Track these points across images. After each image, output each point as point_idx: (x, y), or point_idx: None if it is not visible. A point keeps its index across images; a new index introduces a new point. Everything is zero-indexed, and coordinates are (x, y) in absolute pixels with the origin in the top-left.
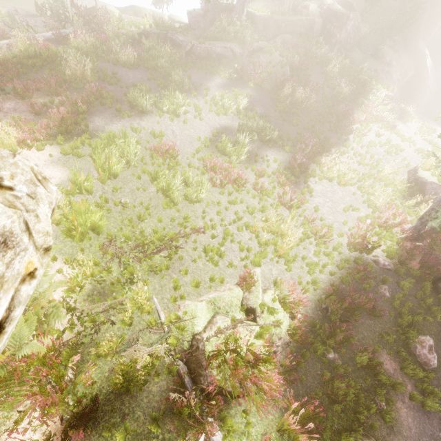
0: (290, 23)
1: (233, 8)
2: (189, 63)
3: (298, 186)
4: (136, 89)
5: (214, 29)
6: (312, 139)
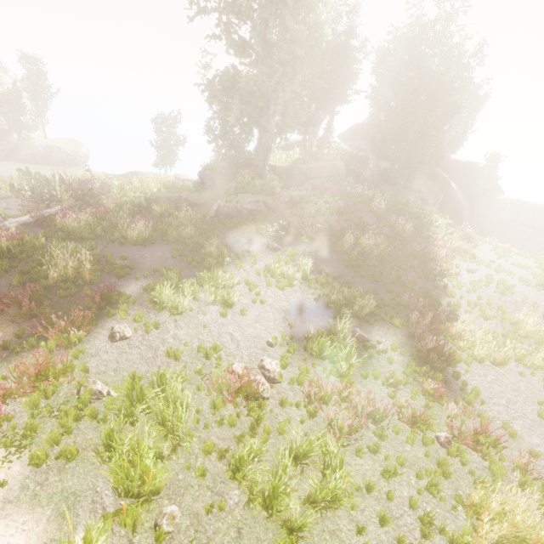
0: (315, 169)
1: (251, 163)
2: (219, 225)
3: (450, 386)
4: (165, 281)
5: (236, 185)
6: (419, 300)
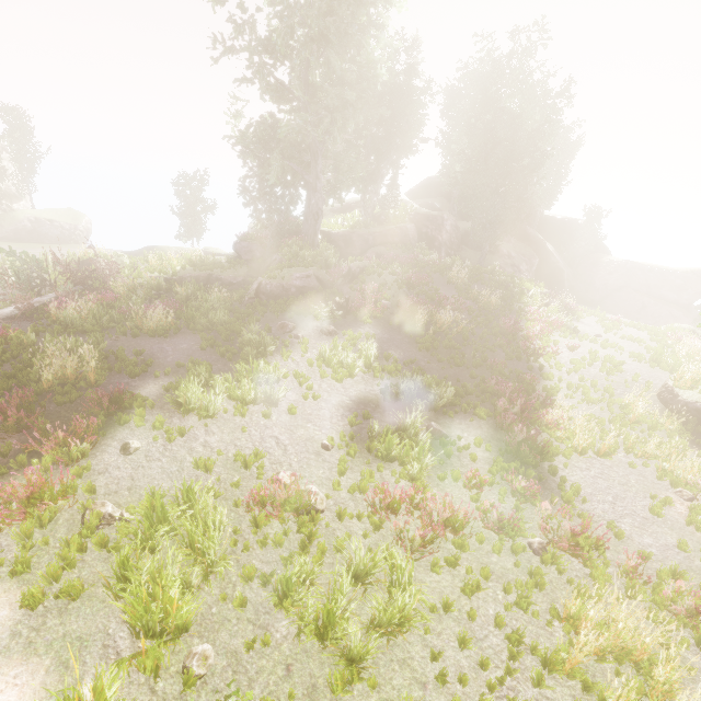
0: (379, 235)
1: (299, 230)
2: (261, 308)
3: (546, 484)
4: (191, 377)
5: (281, 257)
6: (507, 384)
